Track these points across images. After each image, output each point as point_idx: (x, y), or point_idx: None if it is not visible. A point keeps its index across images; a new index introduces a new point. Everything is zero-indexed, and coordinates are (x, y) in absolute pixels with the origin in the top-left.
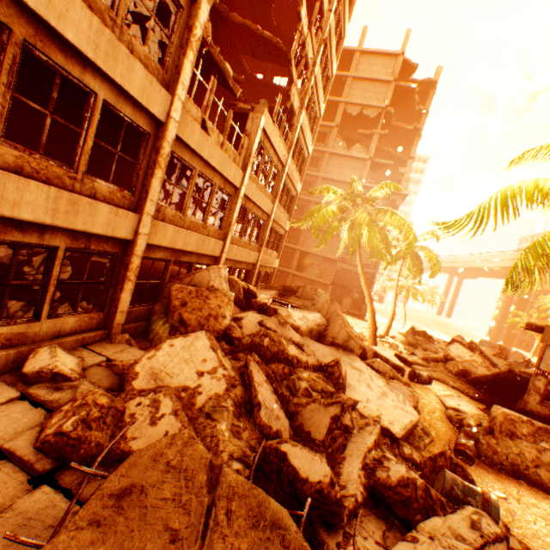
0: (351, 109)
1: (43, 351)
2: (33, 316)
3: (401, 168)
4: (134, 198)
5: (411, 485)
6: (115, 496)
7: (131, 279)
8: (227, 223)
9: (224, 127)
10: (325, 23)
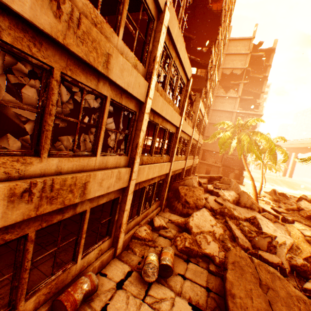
0: (226, 71)
1: (156, 218)
2: (149, 206)
3: (258, 100)
4: (169, 157)
5: (305, 266)
6: (232, 263)
7: (167, 187)
8: (186, 152)
9: (188, 115)
10: (219, 46)
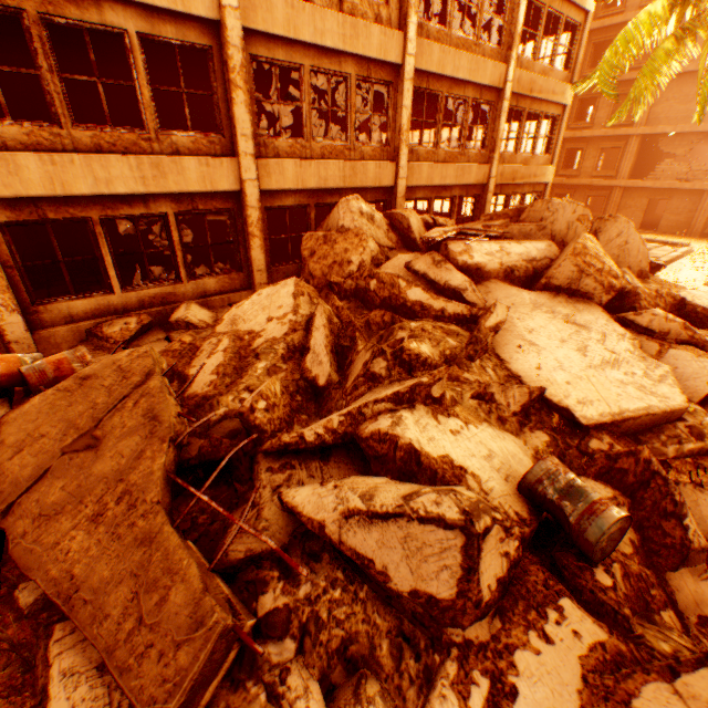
0: None
1: (183, 306)
2: (177, 280)
3: None
4: (225, 141)
5: (389, 442)
6: (84, 379)
7: (255, 236)
8: (395, 131)
9: None
10: None
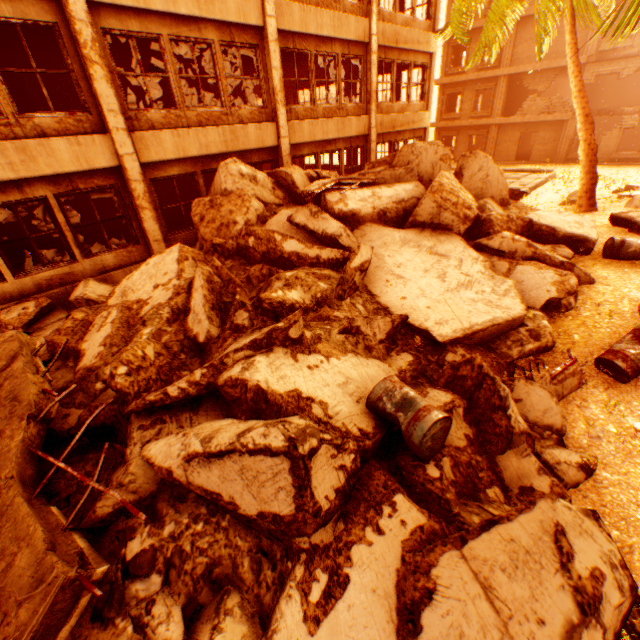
0: None
1: (82, 284)
2: (73, 259)
3: None
4: (93, 118)
5: (241, 387)
6: None
7: (145, 208)
8: (270, 92)
9: None
10: None
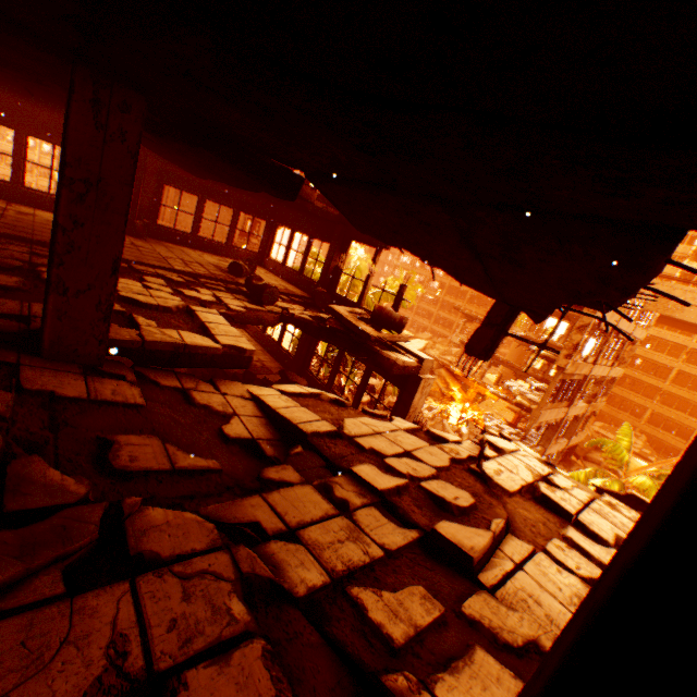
0: None
1: None
2: None
3: None
4: None
5: None
6: None
7: None
8: None
9: None
10: None
